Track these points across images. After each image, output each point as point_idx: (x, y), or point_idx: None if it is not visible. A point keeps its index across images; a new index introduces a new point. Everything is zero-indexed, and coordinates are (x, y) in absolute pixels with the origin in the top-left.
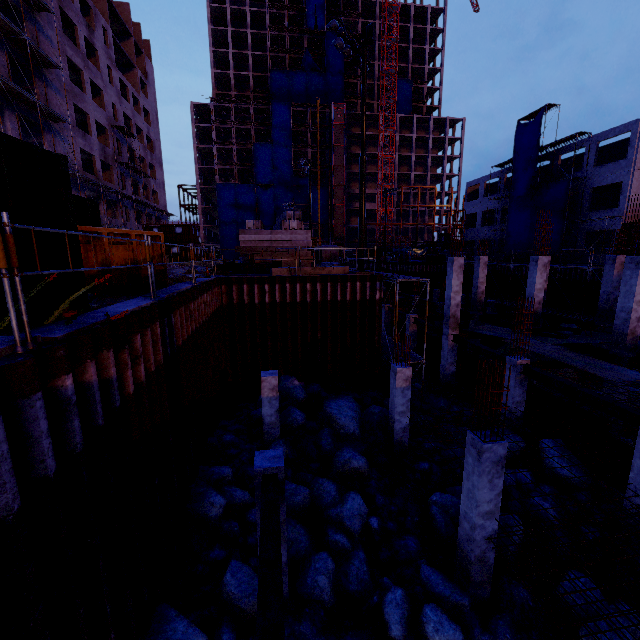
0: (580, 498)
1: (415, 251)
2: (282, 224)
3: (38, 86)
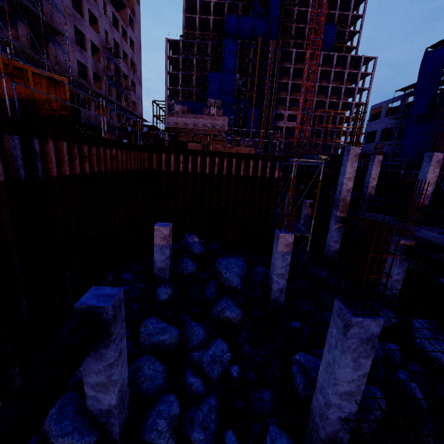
0: None
1: (321, 157)
2: (204, 110)
3: (46, 6)
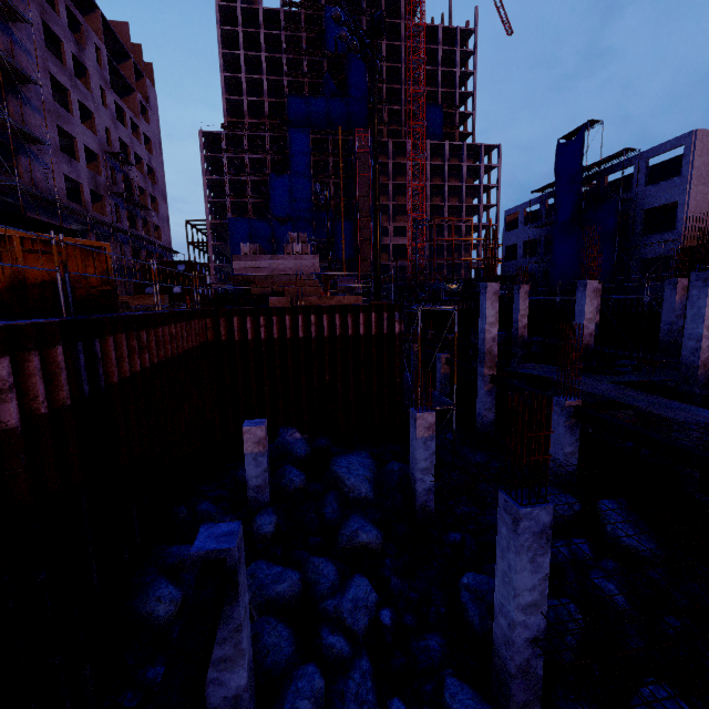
0: (653, 576)
1: (449, 286)
2: (284, 248)
3: (12, 104)
